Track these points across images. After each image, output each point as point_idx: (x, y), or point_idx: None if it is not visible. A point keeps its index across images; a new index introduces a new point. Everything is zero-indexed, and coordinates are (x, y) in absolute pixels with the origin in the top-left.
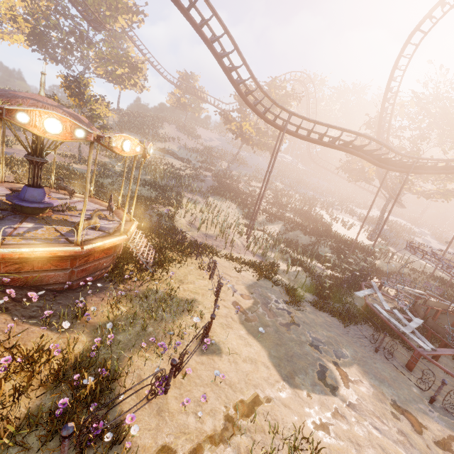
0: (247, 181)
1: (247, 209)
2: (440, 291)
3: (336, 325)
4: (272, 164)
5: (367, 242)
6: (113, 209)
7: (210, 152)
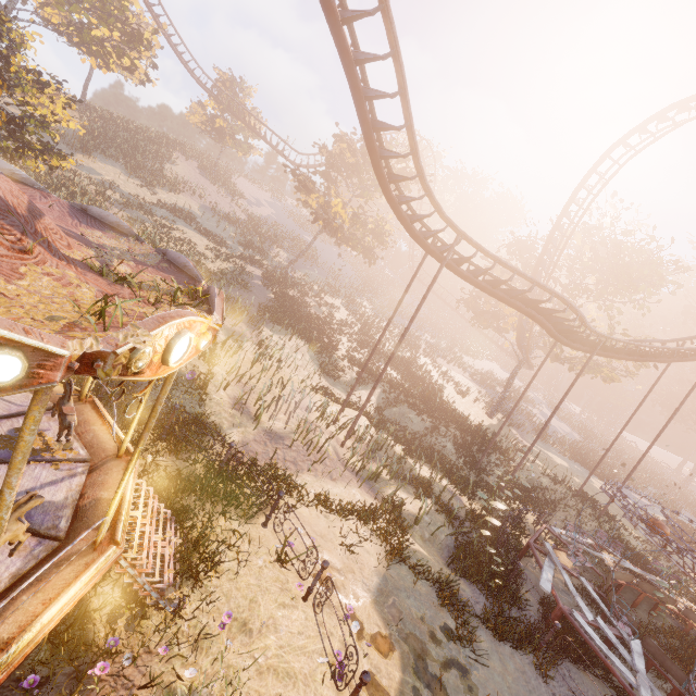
0: (319, 294)
1: (328, 359)
2: (597, 527)
3: (534, 682)
4: (413, 316)
5: (487, 420)
6: (71, 429)
7: (258, 229)
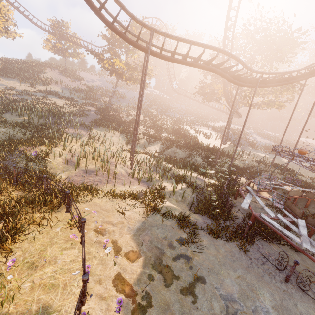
0: (128, 112)
1: (129, 135)
2: (283, 176)
3: (238, 255)
4: (142, 87)
5: (223, 146)
6: None
7: (92, 91)
